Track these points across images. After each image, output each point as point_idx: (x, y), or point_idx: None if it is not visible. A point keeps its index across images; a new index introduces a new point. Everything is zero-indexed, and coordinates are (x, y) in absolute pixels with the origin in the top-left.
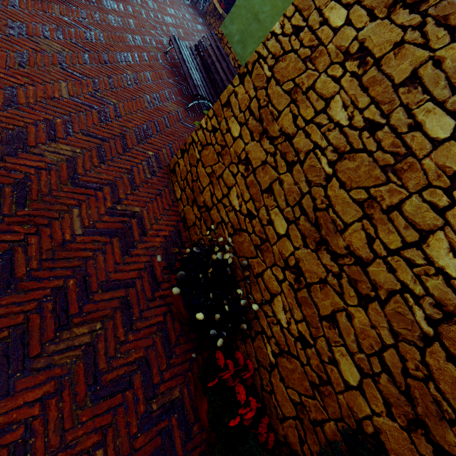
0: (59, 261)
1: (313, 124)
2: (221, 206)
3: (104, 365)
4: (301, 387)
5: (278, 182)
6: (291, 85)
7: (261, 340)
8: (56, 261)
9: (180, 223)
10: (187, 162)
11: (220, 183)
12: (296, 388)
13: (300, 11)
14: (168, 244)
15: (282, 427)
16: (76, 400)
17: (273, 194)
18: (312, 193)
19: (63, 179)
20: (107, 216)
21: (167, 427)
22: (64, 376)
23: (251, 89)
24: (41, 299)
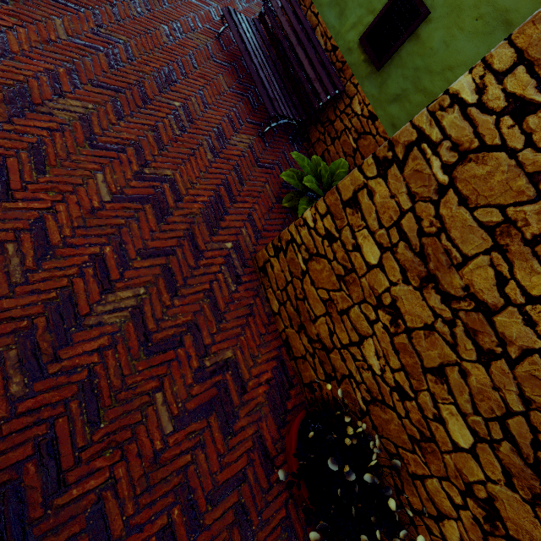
0: (156, 488)
1: None
2: (348, 356)
3: None
4: None
5: (458, 369)
6: (495, 215)
7: None
8: (153, 488)
9: (282, 348)
10: (285, 267)
11: (344, 322)
12: None
13: (530, 63)
14: (273, 392)
15: None
16: None
17: (447, 384)
18: (531, 419)
19: (134, 351)
20: (196, 384)
21: None
22: None
23: (403, 194)
24: None
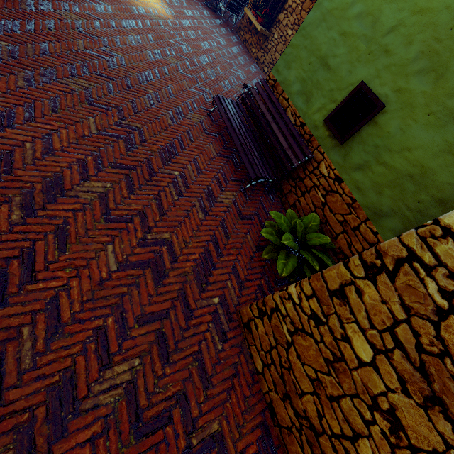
0: None
1: None
2: (341, 448)
3: None
4: None
5: None
6: None
7: None
8: None
9: (266, 411)
10: (270, 331)
11: (335, 409)
12: None
13: None
14: None
15: None
16: None
17: None
18: None
19: (125, 436)
20: None
21: None
22: None
23: (396, 303)
24: None
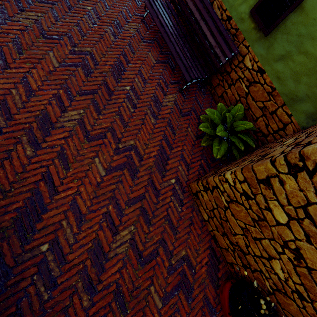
0: None
1: None
2: (260, 262)
3: None
4: None
5: None
6: None
7: None
8: None
9: (211, 240)
10: (212, 199)
11: (257, 244)
12: None
13: None
14: (210, 269)
15: None
16: None
17: None
18: None
19: (135, 266)
20: (169, 276)
21: None
22: None
23: (311, 192)
24: None
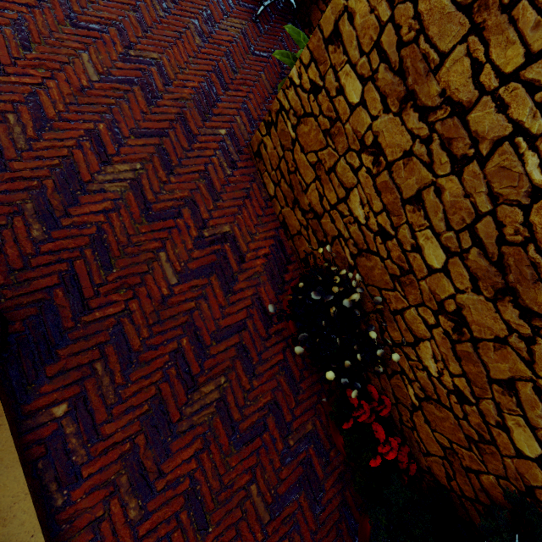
0: (166, 322)
1: (519, 83)
2: (337, 215)
3: (238, 416)
4: (453, 436)
5: (434, 189)
6: None
7: (401, 380)
8: (163, 322)
9: (280, 230)
10: (277, 142)
11: (332, 180)
12: (445, 435)
13: None
14: (271, 265)
15: (425, 459)
16: (222, 450)
17: (424, 208)
18: (498, 215)
19: (136, 217)
20: (196, 250)
21: (306, 458)
22: (206, 432)
23: (382, 2)
24: (164, 367)
